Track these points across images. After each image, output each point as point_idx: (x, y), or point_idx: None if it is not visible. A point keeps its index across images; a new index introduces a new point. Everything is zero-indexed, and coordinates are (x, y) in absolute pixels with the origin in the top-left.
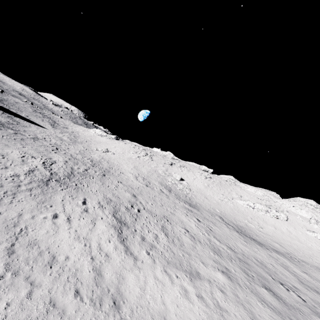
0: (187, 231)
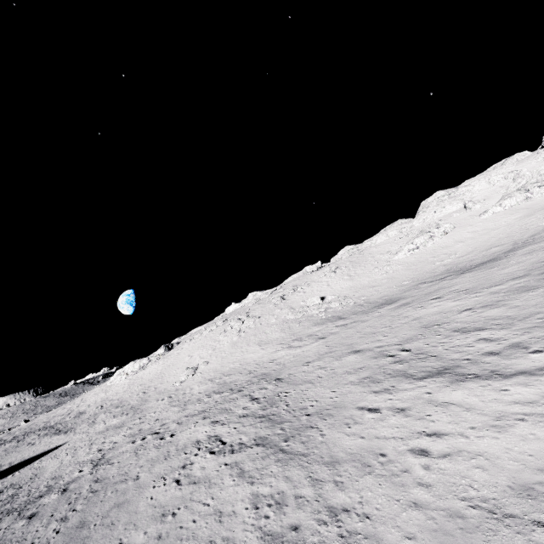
0: (470, 309)
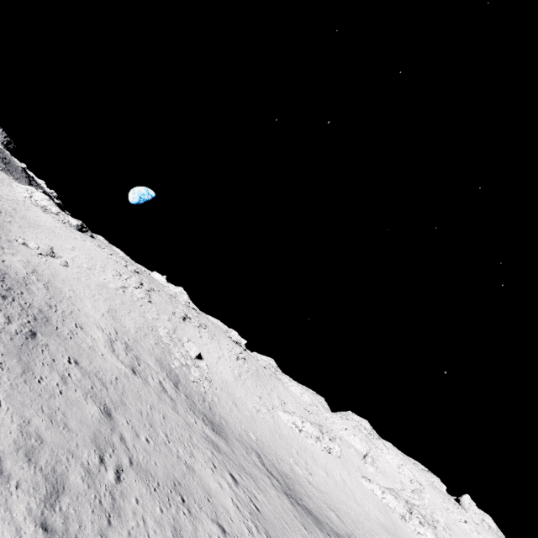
0: (223, 532)
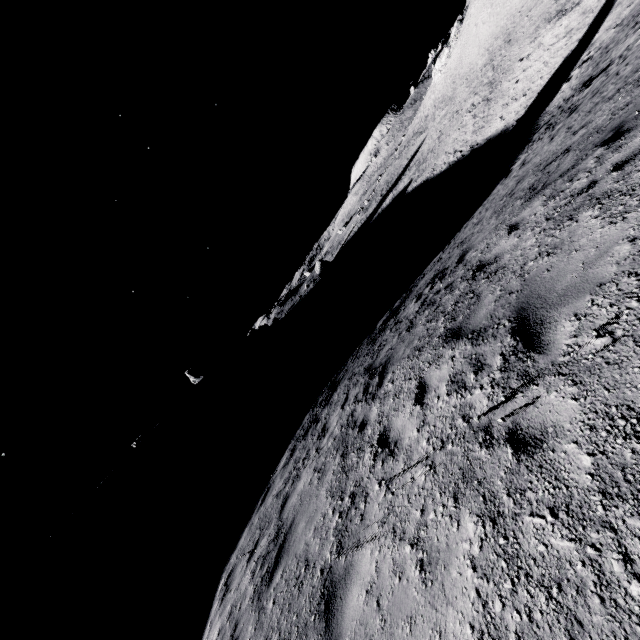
0: None
